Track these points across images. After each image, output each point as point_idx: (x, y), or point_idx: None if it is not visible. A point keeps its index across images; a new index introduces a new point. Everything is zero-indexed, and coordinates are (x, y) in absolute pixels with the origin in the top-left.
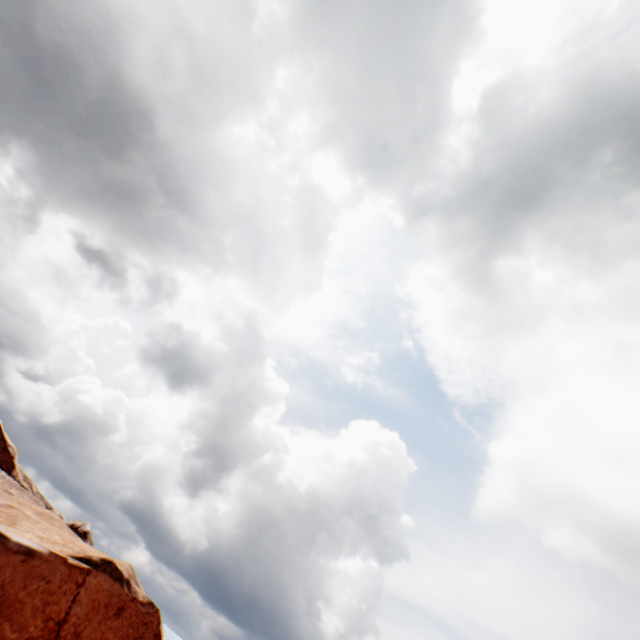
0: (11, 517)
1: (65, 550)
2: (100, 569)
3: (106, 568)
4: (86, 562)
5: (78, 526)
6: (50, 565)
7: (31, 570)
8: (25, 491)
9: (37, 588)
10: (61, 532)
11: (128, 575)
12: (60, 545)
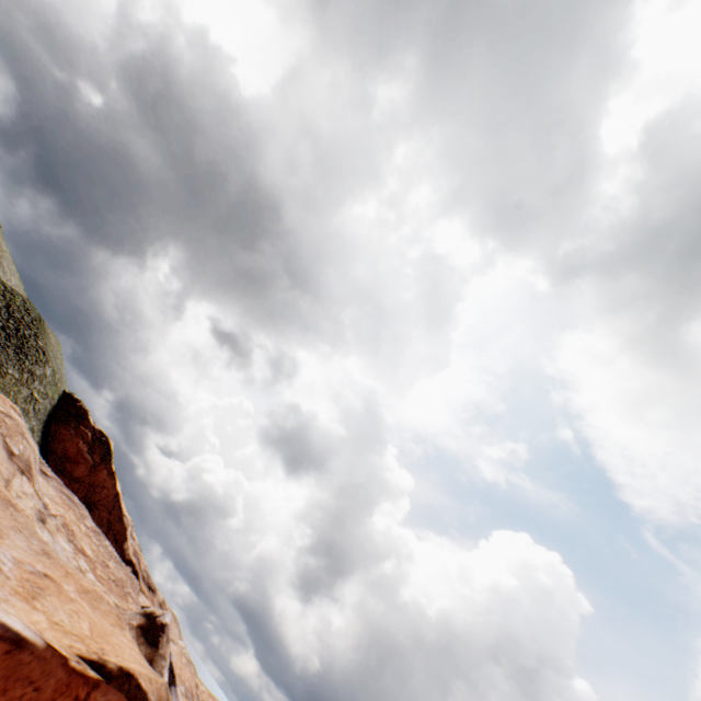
0: (36, 589)
1: (76, 646)
2: (114, 683)
3: (122, 683)
4: (97, 669)
5: (157, 615)
6: (43, 664)
7: (15, 667)
8: (123, 565)
9: (21, 695)
10: (95, 619)
11: (157, 698)
12: (73, 637)
